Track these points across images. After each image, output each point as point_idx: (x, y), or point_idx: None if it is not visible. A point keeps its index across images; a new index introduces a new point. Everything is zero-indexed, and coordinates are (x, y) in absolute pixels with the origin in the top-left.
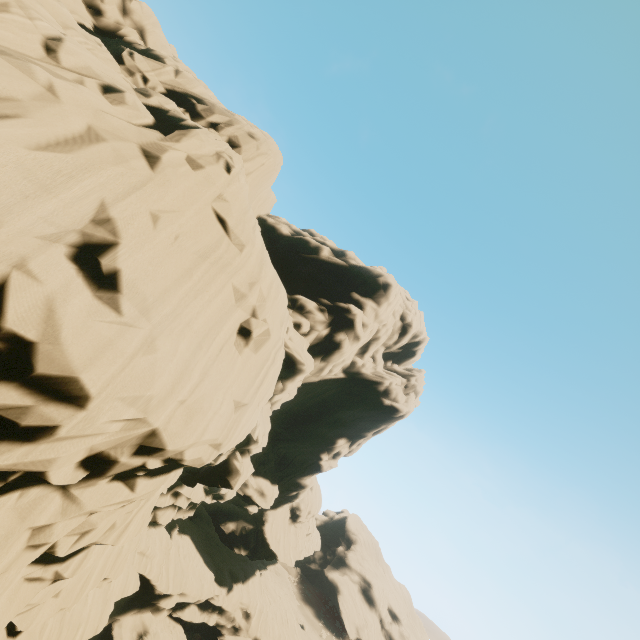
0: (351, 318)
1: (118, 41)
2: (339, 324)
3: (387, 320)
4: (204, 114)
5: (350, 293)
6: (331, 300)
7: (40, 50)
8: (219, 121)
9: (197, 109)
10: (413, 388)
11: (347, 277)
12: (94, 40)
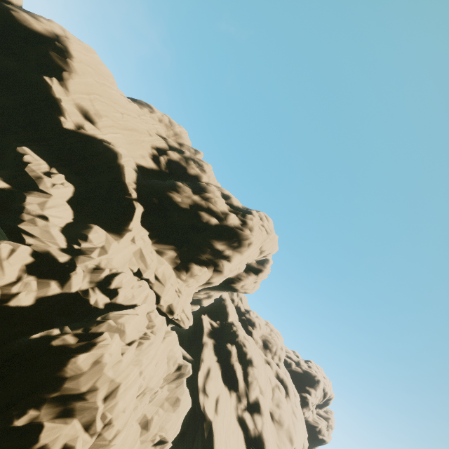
0: (307, 401)
1: (246, 321)
2: (303, 404)
3: (319, 395)
4: (273, 349)
5: (305, 387)
6: (299, 391)
7: (271, 385)
8: (275, 349)
9: (271, 348)
10: (330, 426)
11: (303, 378)
12: (253, 341)
